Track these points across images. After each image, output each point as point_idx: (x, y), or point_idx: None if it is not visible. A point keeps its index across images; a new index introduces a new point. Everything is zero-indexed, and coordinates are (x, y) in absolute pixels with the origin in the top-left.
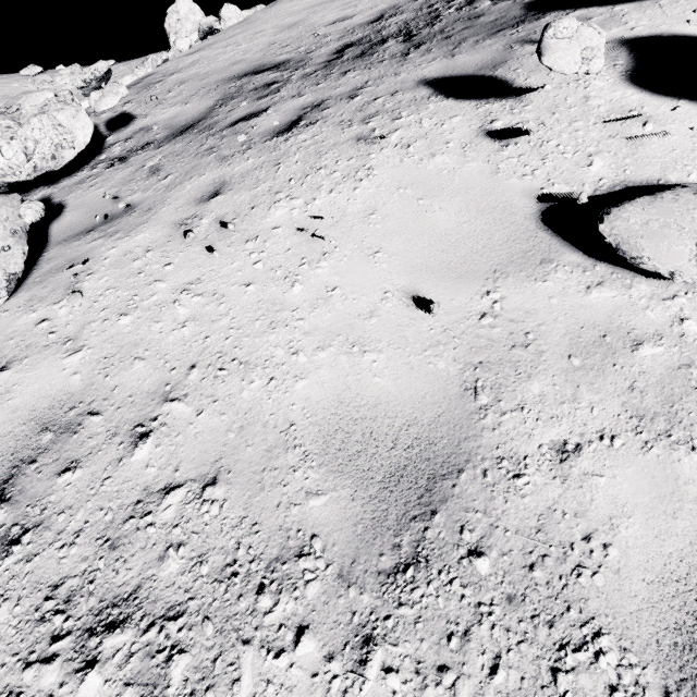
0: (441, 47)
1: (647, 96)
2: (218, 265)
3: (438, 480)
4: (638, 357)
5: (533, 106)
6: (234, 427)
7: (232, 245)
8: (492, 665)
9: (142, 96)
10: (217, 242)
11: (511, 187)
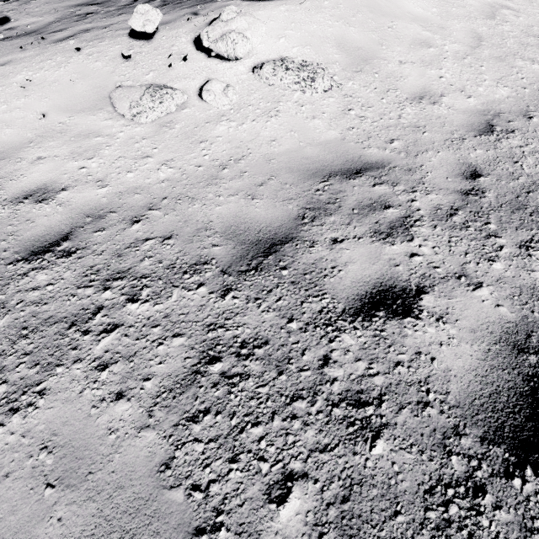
0: (169, 8)
1: (194, 49)
2: None
3: None
4: (93, 140)
5: (151, 46)
6: None
7: None
8: None
9: (21, 7)
10: None
11: (113, 80)
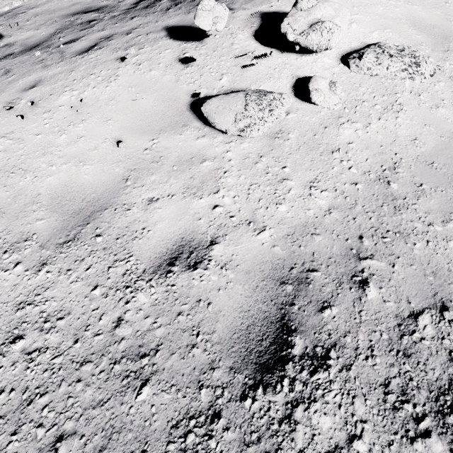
0: (187, 6)
1: (259, 45)
2: (25, 125)
3: (95, 213)
4: (201, 166)
5: (206, 46)
6: (11, 196)
7: (36, 115)
8: (88, 268)
9: (9, 22)
10: (28, 113)
11: (182, 89)
